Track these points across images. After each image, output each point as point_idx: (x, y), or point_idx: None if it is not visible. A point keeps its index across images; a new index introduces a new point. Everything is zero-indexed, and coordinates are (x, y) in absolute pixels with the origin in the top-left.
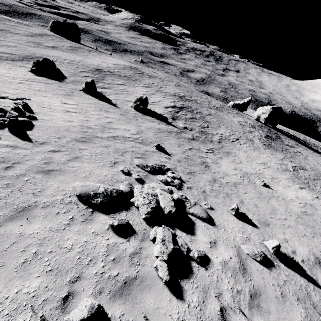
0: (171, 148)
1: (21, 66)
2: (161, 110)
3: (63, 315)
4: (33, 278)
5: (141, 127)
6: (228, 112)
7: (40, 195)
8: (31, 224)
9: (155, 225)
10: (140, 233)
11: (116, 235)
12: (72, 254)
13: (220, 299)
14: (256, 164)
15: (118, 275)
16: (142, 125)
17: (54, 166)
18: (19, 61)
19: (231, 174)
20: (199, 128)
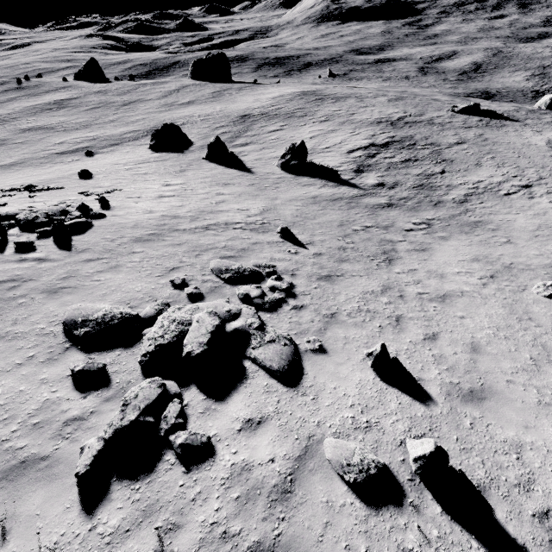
0: (318, 231)
1: (142, 144)
2: (338, 159)
3: None
4: None
5: (277, 199)
6: (523, 123)
7: (20, 323)
8: None
9: (152, 377)
10: (115, 387)
11: (73, 386)
12: None
13: (168, 536)
14: None
15: (23, 448)
16: (281, 195)
17: (72, 282)
18: (142, 139)
19: (451, 274)
20: (418, 179)
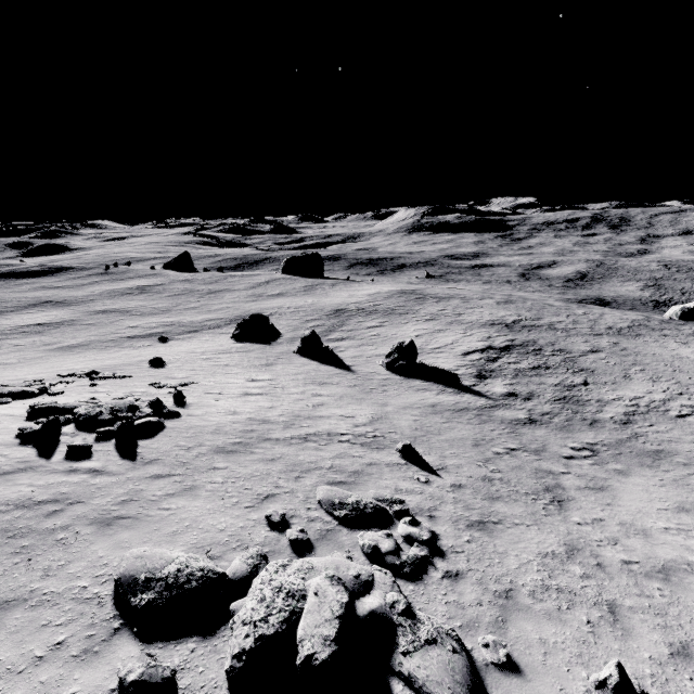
0: (449, 452)
1: (224, 333)
2: (452, 361)
3: None
4: None
5: (387, 406)
6: (661, 333)
7: (53, 576)
8: None
9: None
10: None
11: None
12: None
13: None
14: None
15: None
16: (392, 401)
17: (133, 509)
18: (224, 327)
19: (657, 531)
20: (557, 390)
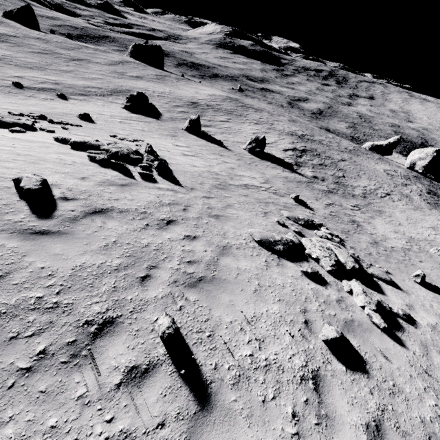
0: (309, 202)
1: (113, 102)
2: (280, 154)
3: (312, 334)
4: (271, 303)
5: (265, 174)
6: (367, 156)
7: (227, 238)
8: (239, 261)
9: (343, 279)
10: (332, 284)
11: (312, 282)
12: (288, 291)
13: None
14: (421, 228)
15: (336, 315)
16: (265, 172)
17: (218, 212)
18: (108, 97)
19: (393, 238)
20: (333, 178)
